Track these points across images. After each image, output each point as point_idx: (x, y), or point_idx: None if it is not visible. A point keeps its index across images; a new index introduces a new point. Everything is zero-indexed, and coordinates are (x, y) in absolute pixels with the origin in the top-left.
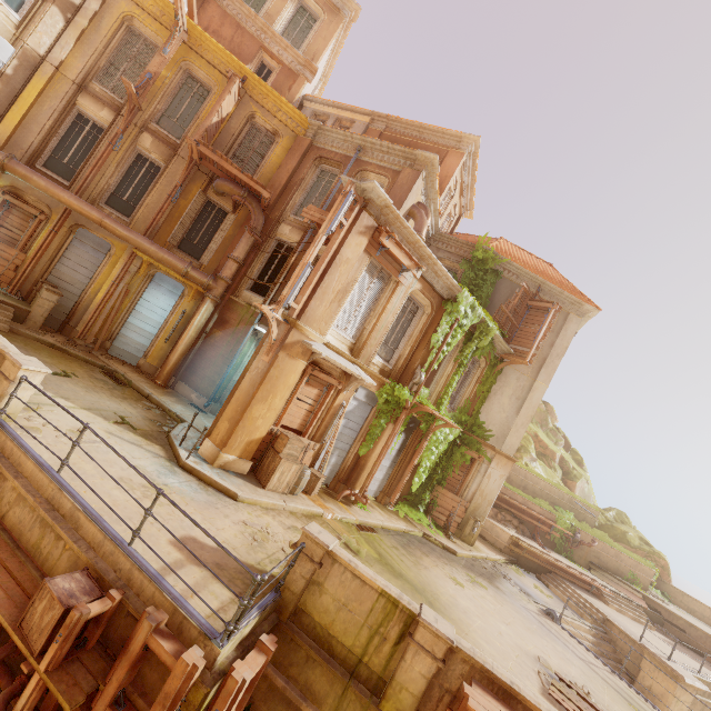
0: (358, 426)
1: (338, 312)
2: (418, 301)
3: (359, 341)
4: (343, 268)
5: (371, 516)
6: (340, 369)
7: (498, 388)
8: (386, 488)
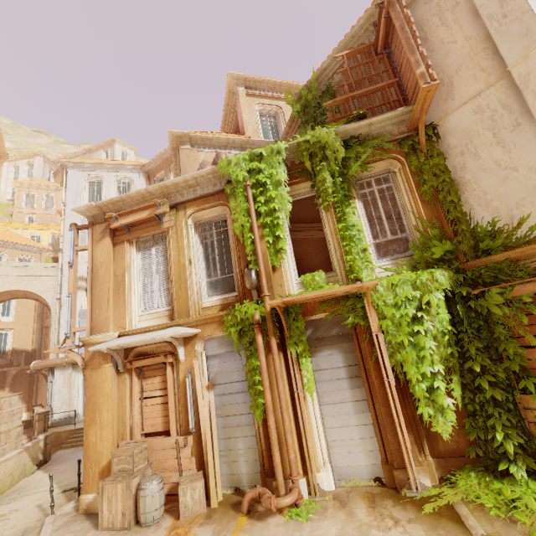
0: (243, 383)
1: (130, 301)
2: (213, 218)
3: (171, 304)
4: (103, 271)
5: (299, 531)
6: (163, 342)
7: (458, 158)
8: (383, 452)
